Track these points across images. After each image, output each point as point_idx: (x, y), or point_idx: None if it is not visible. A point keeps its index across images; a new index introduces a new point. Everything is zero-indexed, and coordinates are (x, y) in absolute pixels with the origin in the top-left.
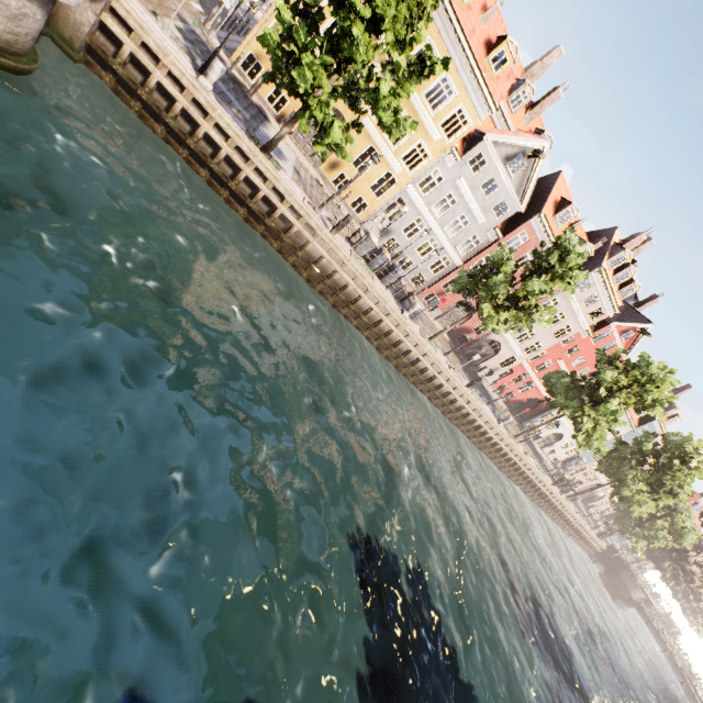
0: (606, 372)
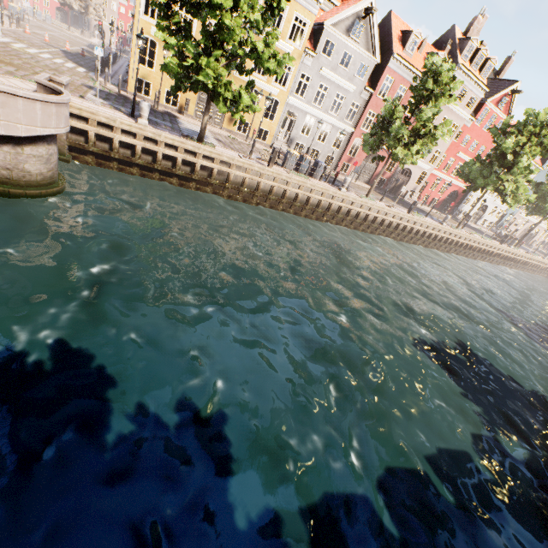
0: (506, 142)
